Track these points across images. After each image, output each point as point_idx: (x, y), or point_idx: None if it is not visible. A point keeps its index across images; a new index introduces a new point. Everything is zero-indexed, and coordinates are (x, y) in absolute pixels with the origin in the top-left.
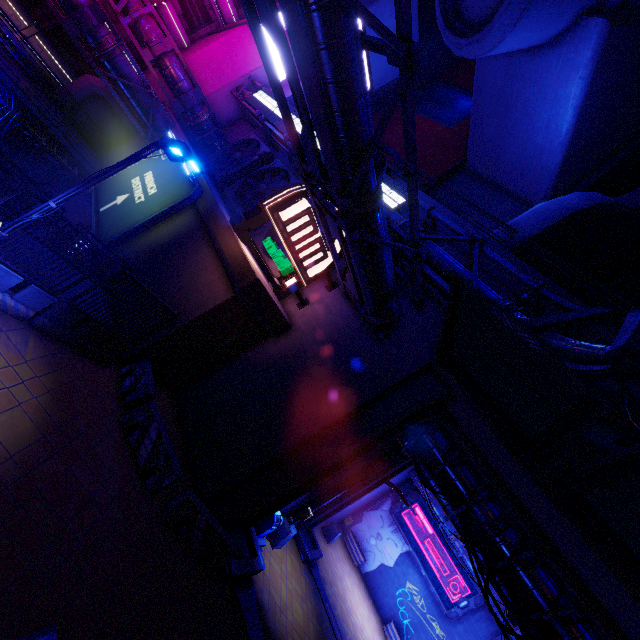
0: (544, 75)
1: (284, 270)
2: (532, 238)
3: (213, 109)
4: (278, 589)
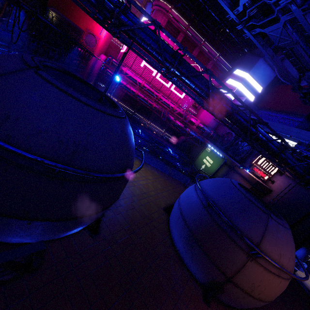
0: None
1: (261, 173)
2: None
3: (210, 126)
4: (307, 282)
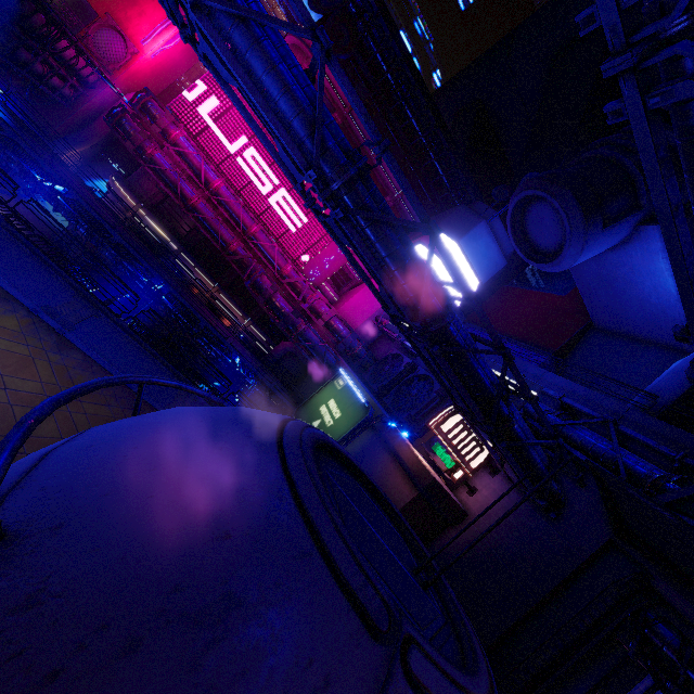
0: (629, 260)
1: (449, 463)
2: (679, 398)
3: (360, 336)
4: None
